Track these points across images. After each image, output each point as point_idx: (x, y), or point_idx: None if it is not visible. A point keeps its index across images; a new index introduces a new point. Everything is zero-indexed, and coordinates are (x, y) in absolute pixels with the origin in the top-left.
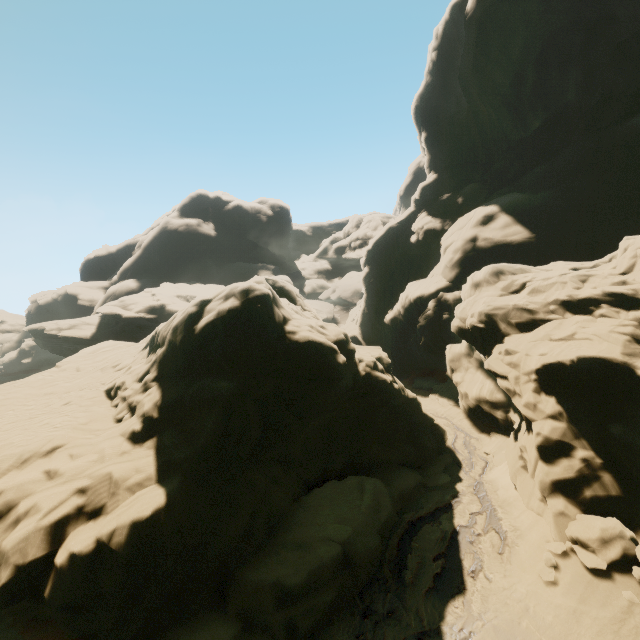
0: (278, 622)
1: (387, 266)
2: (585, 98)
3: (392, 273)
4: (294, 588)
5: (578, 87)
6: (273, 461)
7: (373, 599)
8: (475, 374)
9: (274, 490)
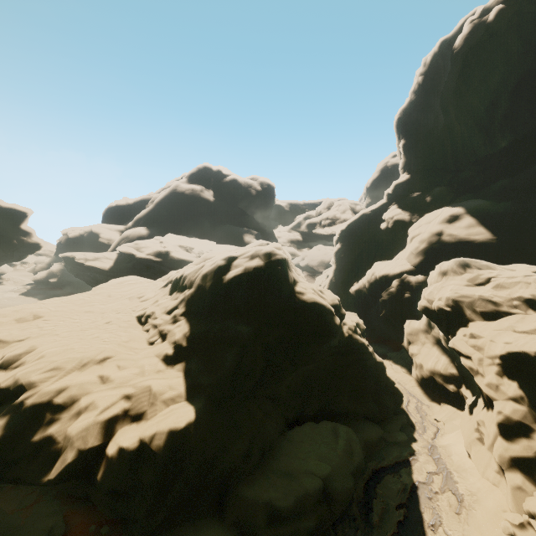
0: None
1: (357, 245)
2: None
3: (360, 252)
4: (283, 510)
5: None
6: (265, 397)
7: (345, 533)
8: (431, 349)
9: (267, 422)
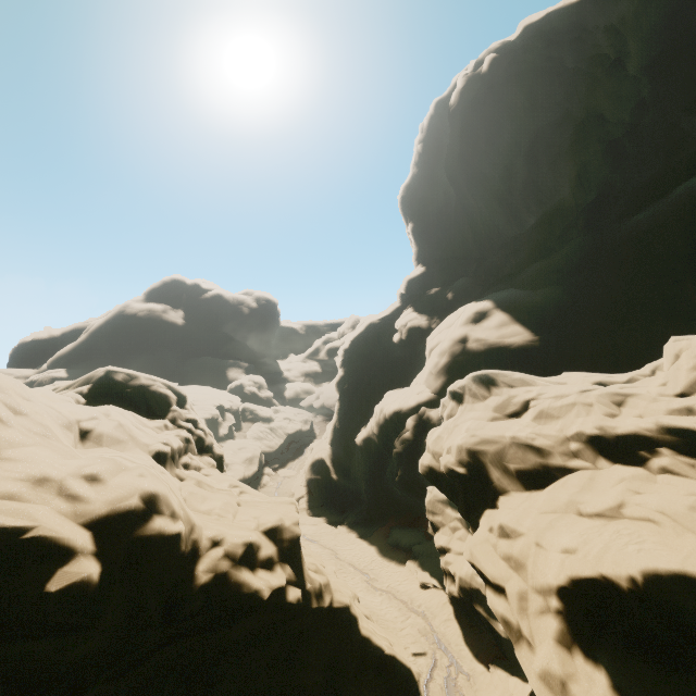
0: None
1: (365, 369)
2: (581, 195)
3: (371, 378)
4: None
5: (572, 184)
6: None
7: None
8: (465, 542)
9: None
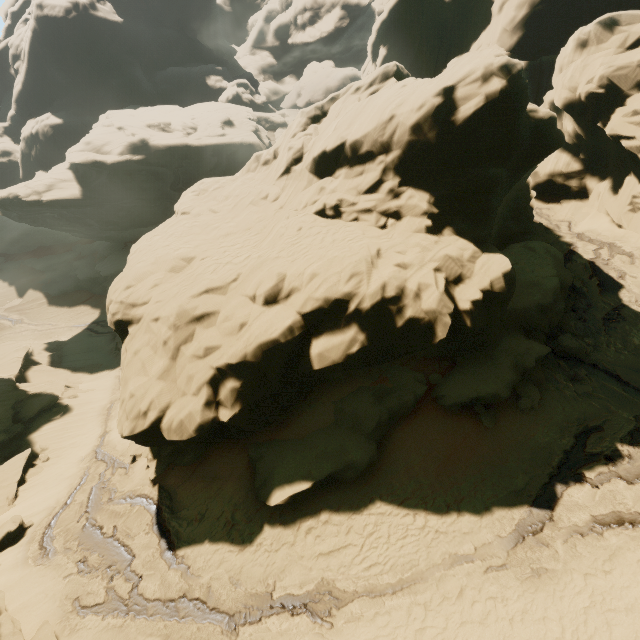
0: (544, 322)
1: (411, 42)
2: None
3: (417, 52)
4: (548, 304)
5: None
6: None
7: (573, 304)
8: None
9: None
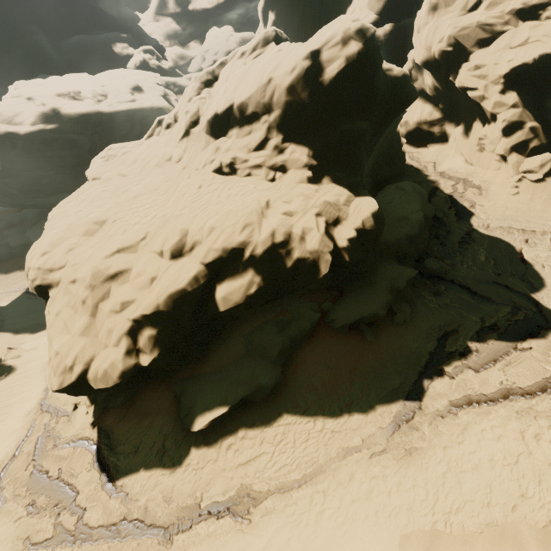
0: (413, 250)
1: (295, 7)
2: None
3: (302, 16)
4: (415, 234)
5: None
6: None
7: (436, 232)
8: (414, 103)
9: None
